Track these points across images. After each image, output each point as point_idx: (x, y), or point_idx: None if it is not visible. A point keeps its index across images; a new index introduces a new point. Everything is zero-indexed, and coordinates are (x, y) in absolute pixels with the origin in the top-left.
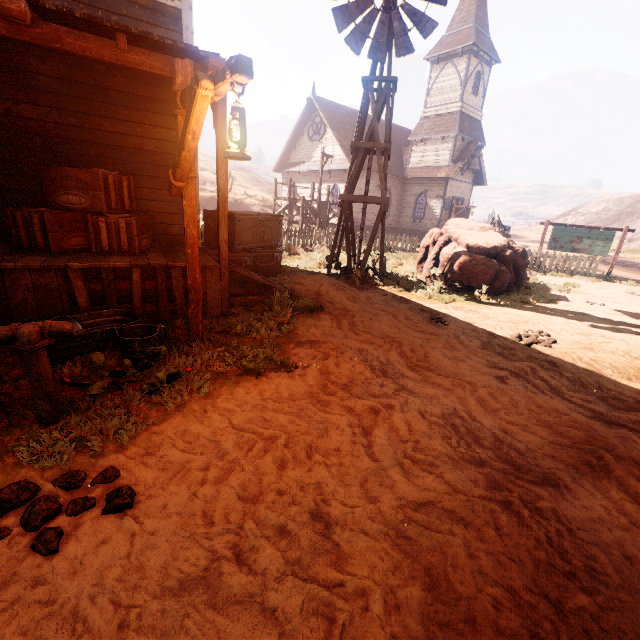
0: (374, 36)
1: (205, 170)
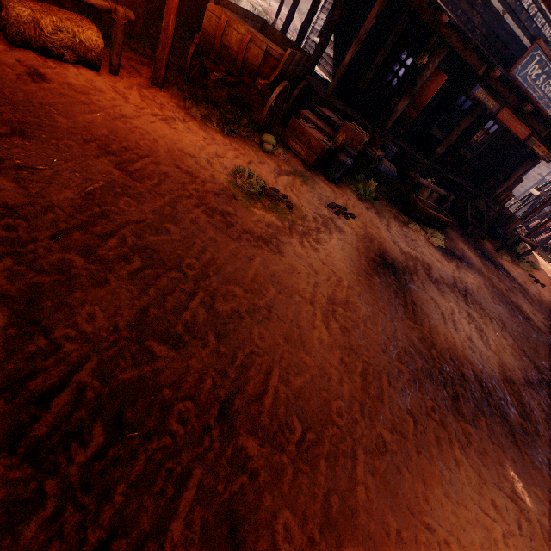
0: None
1: None
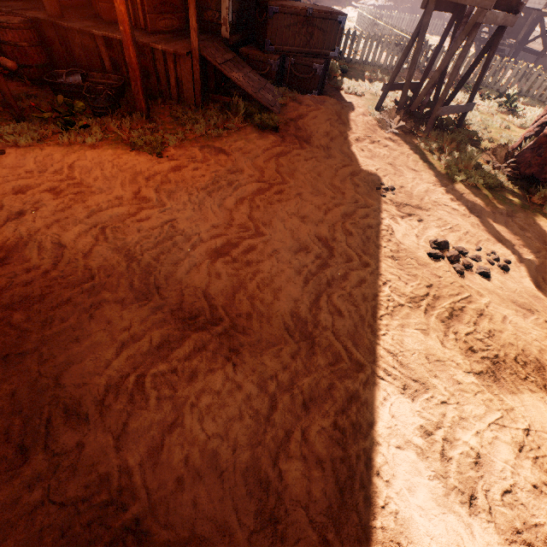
0: None
1: None
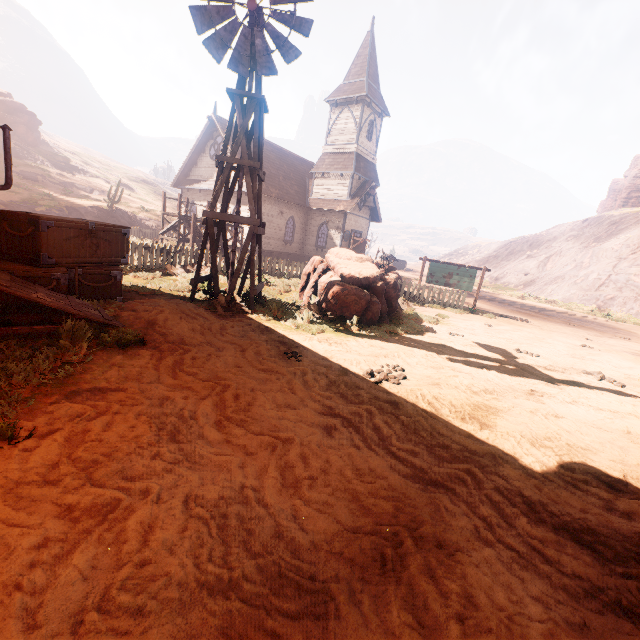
0: (237, 48)
1: (96, 177)
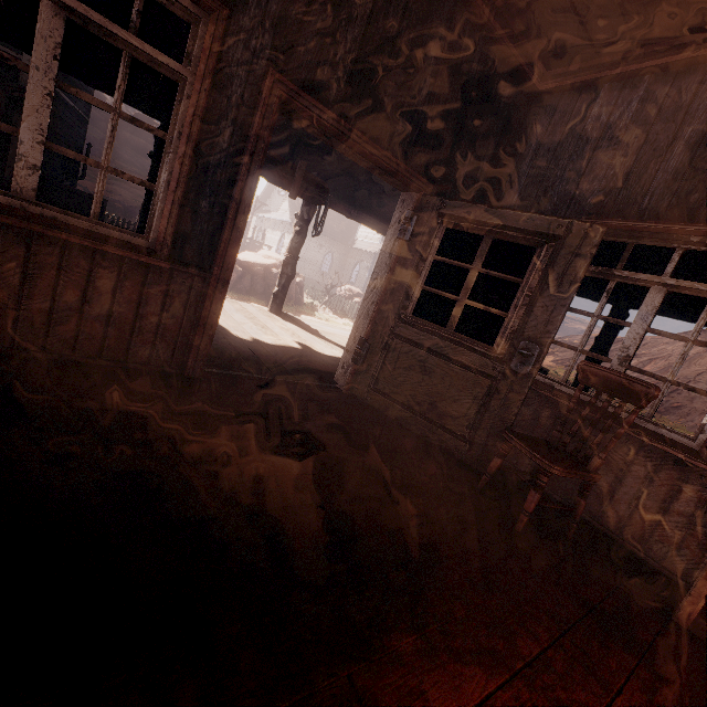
0: None
1: None
